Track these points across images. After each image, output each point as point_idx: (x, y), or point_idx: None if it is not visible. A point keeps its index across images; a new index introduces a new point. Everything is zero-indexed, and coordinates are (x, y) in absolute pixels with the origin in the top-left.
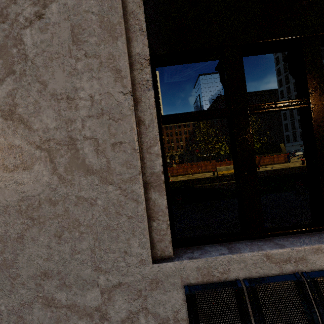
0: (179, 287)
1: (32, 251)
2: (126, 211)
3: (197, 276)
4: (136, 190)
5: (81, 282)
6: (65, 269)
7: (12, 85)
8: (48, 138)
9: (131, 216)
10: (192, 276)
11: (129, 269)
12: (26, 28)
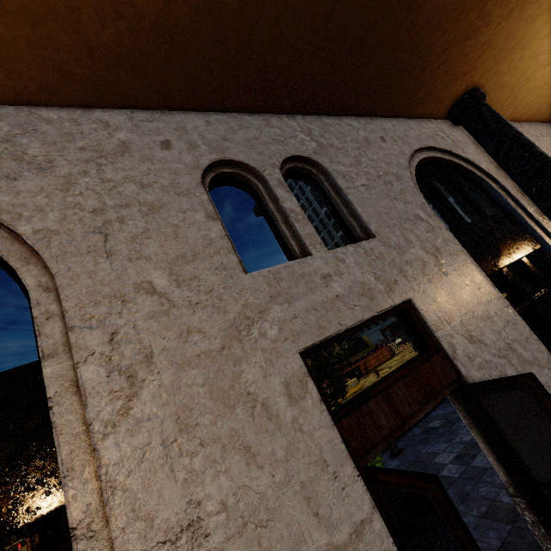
0: None
1: None
2: None
3: None
4: None
5: None
6: None
7: (459, 318)
8: (498, 348)
9: None
10: None
11: None
12: (440, 279)
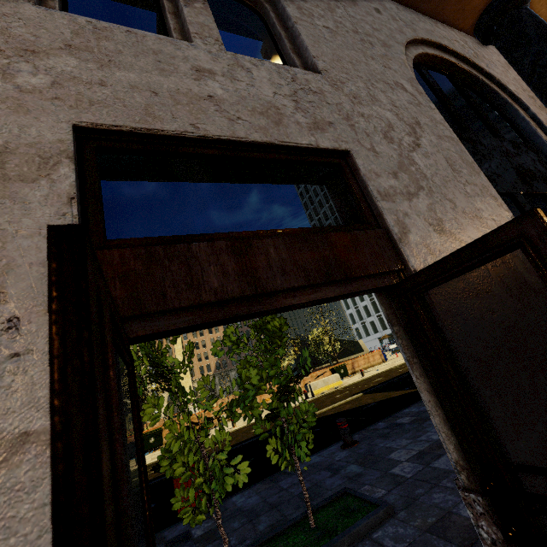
0: None
1: None
2: None
3: None
4: None
5: None
6: None
7: (427, 200)
8: None
9: None
10: None
11: None
12: (411, 151)
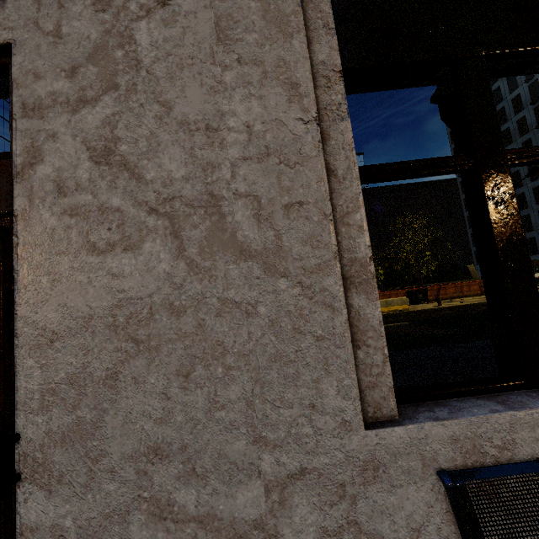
0: (419, 478)
1: (133, 405)
2: (313, 326)
3: (452, 455)
4: (330, 287)
5: (227, 468)
6: (195, 440)
7: (113, 108)
8: (171, 195)
9: (322, 337)
10: (442, 454)
11: (320, 441)
12: (140, 19)
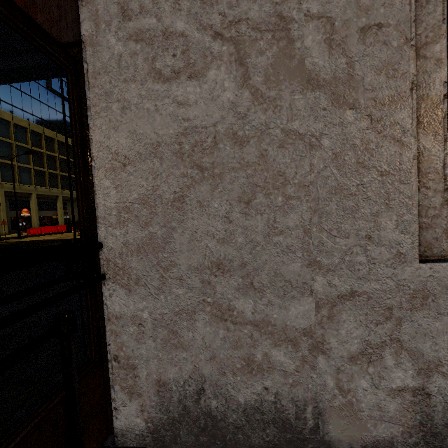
0: None
1: (198, 225)
2: (378, 161)
3: None
4: (402, 120)
5: (282, 285)
6: (253, 259)
7: None
8: (236, 18)
9: (387, 172)
10: None
11: (372, 269)
12: None
